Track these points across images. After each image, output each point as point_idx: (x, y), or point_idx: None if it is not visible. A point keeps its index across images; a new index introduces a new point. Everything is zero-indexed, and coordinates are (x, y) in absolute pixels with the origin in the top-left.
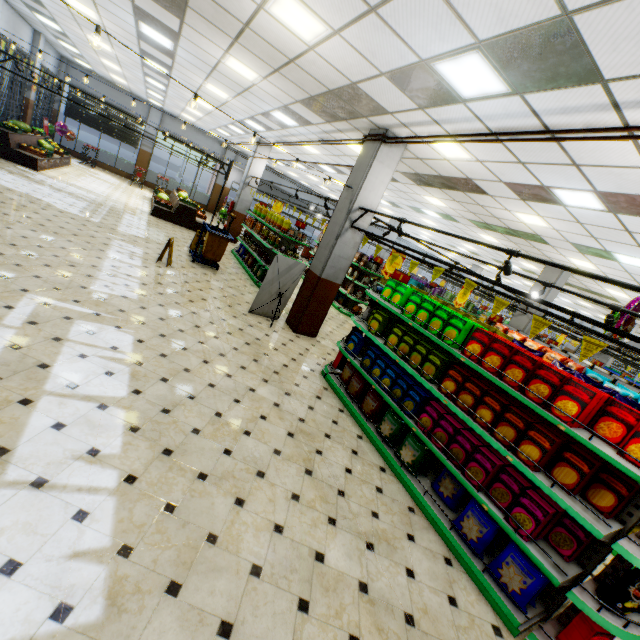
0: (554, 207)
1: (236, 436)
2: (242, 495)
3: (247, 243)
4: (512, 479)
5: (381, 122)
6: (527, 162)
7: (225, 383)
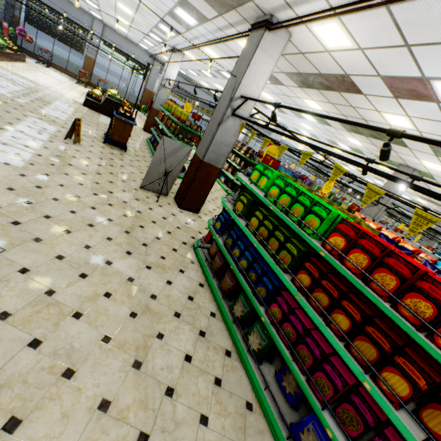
0: (426, 105)
1: (59, 320)
2: (22, 412)
3: (157, 133)
4: (366, 406)
5: (266, 5)
6: (414, 44)
7: (79, 255)
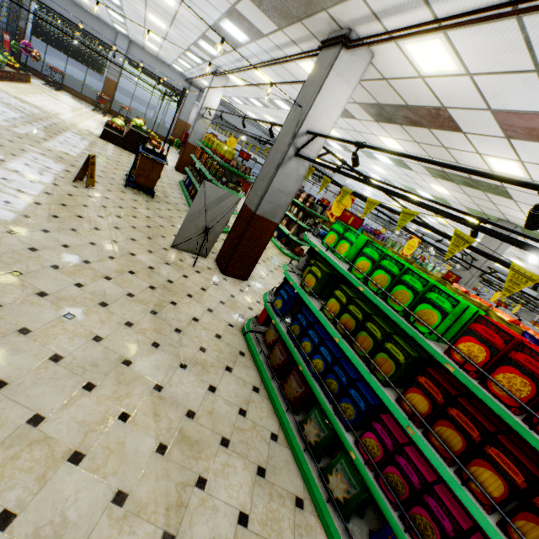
0: None
1: (47, 470)
2: None
3: (193, 174)
4: None
5: (345, 16)
6: None
7: (84, 352)
